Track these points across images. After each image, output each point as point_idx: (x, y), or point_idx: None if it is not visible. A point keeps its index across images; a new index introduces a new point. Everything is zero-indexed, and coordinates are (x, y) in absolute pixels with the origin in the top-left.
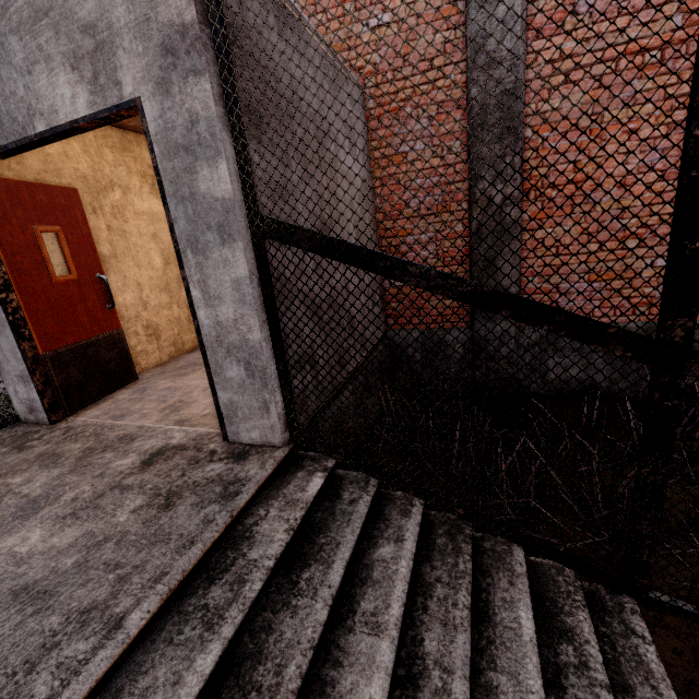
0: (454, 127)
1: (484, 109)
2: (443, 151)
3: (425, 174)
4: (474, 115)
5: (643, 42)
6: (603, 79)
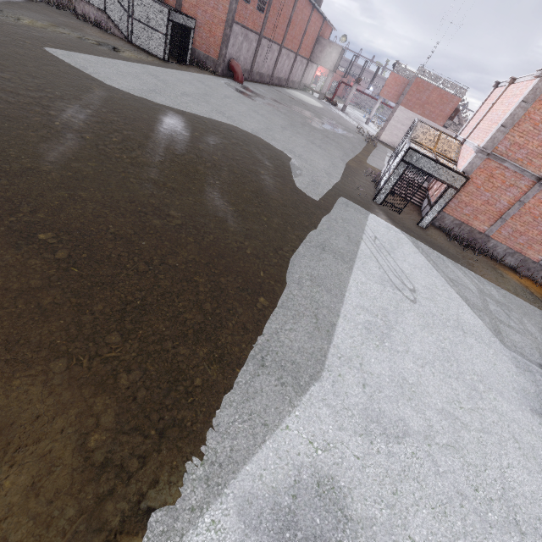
0: (175, 0)
1: (178, 0)
2: (174, 3)
3: (171, 5)
4: (177, 0)
5: (193, 3)
6: (190, 5)
